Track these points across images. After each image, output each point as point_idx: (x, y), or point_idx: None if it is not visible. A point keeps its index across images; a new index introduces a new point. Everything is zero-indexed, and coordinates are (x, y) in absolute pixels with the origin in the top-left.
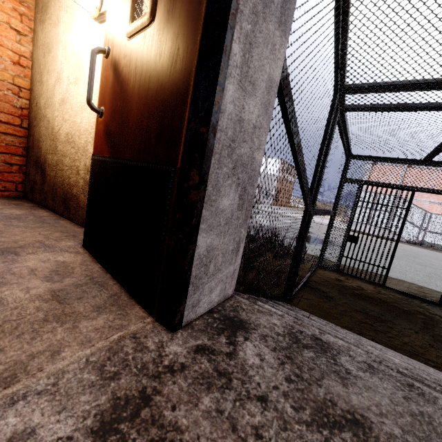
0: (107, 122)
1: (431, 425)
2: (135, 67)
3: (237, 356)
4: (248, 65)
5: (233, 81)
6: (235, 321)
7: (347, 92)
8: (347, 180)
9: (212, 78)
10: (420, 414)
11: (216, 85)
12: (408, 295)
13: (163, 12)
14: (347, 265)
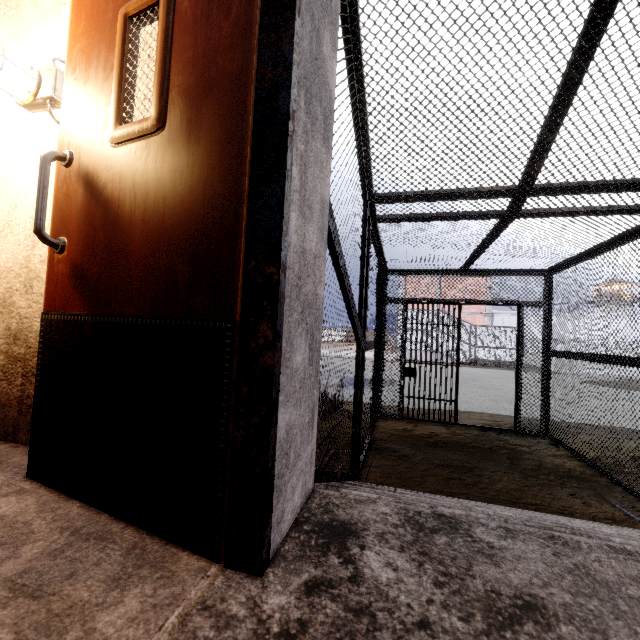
0: (76, 260)
1: (590, 576)
2: (133, 184)
3: (363, 576)
4: (305, 187)
5: (294, 208)
6: (335, 527)
7: (377, 202)
8: (389, 300)
9: (275, 207)
10: (576, 567)
11: (282, 216)
12: (483, 429)
13: (180, 120)
14: (409, 407)
